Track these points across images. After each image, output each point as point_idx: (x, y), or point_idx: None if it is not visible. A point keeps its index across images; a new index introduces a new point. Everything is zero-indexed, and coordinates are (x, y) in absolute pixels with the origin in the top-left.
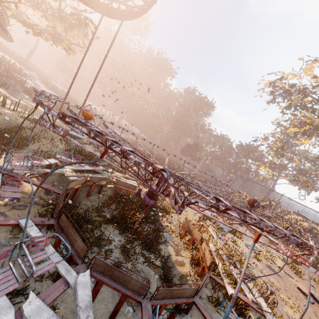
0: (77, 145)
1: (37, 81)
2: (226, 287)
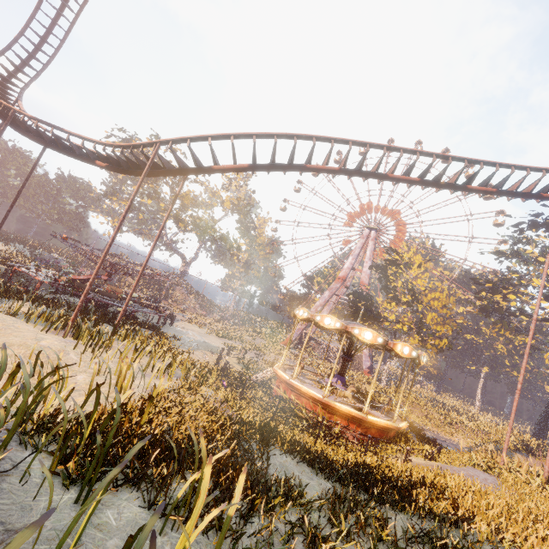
0: None
1: None
2: (143, 302)
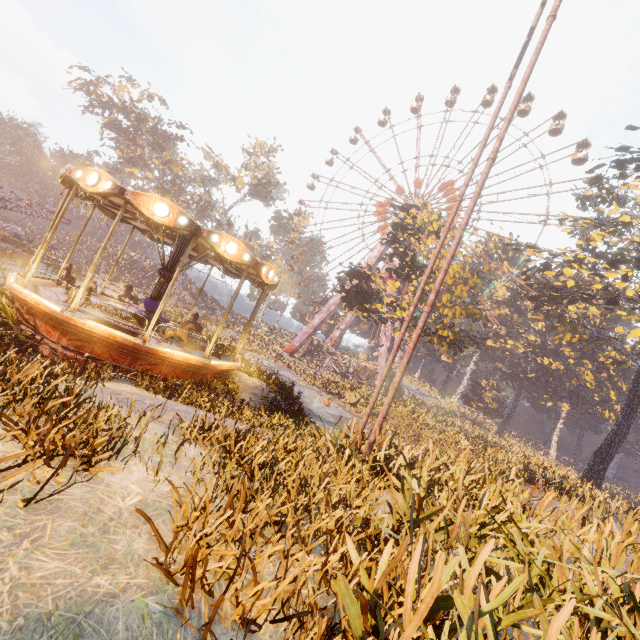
0: None
1: None
2: None
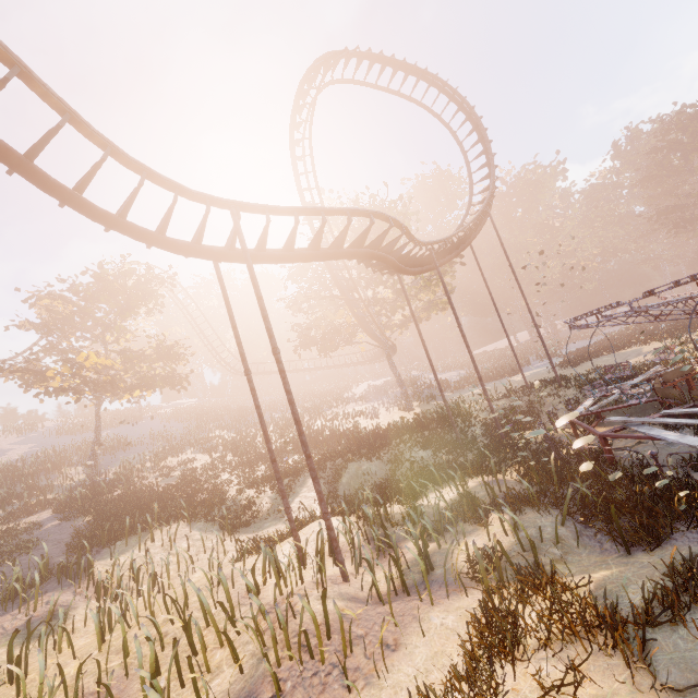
0: (580, 380)
1: (426, 376)
2: None
